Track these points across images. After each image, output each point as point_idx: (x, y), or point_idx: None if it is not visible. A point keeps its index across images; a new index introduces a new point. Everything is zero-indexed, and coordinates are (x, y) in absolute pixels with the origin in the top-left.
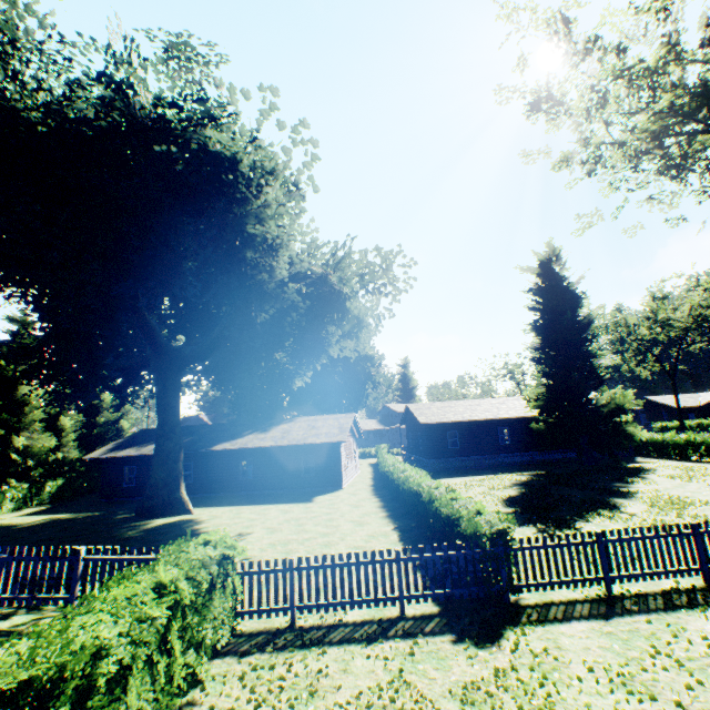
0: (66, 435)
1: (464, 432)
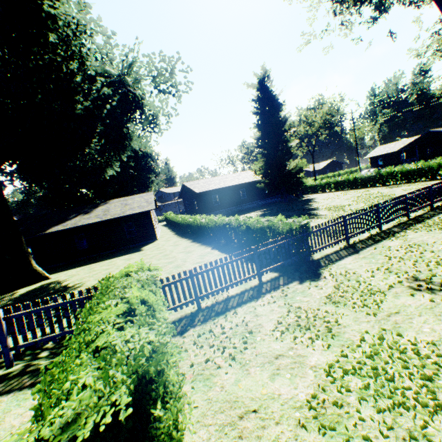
0: None
1: (221, 195)
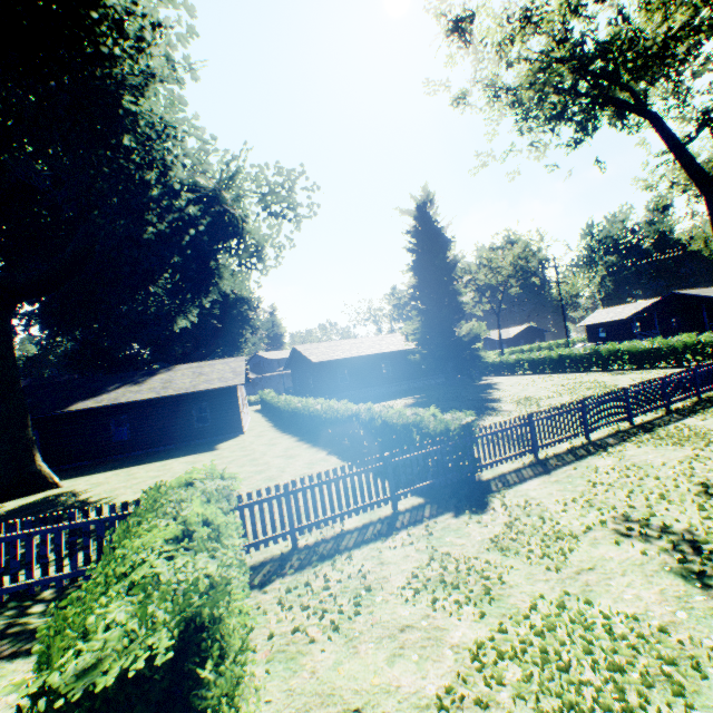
0: None
1: (353, 368)
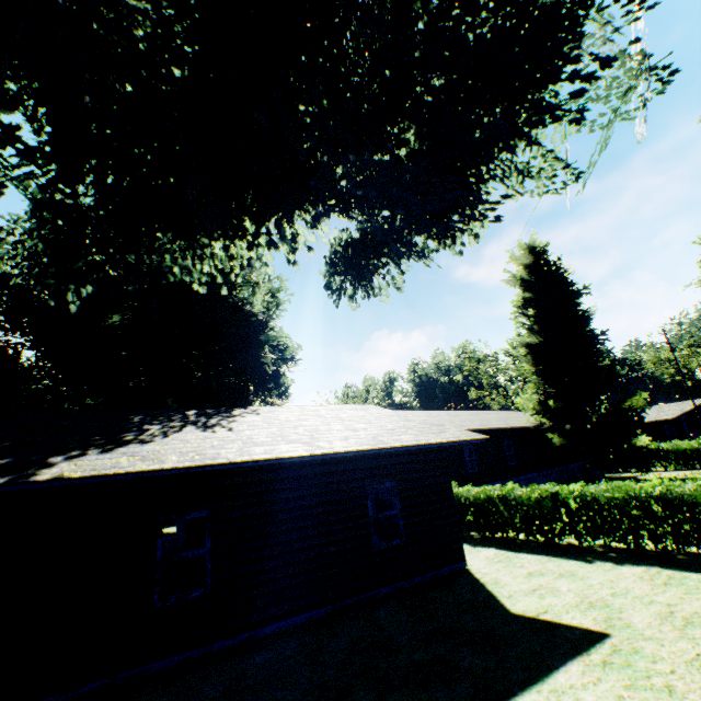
0: None
1: (478, 447)
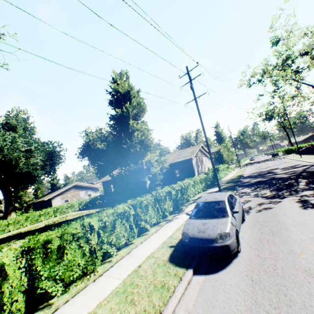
0: (40, 195)
1: (115, 184)
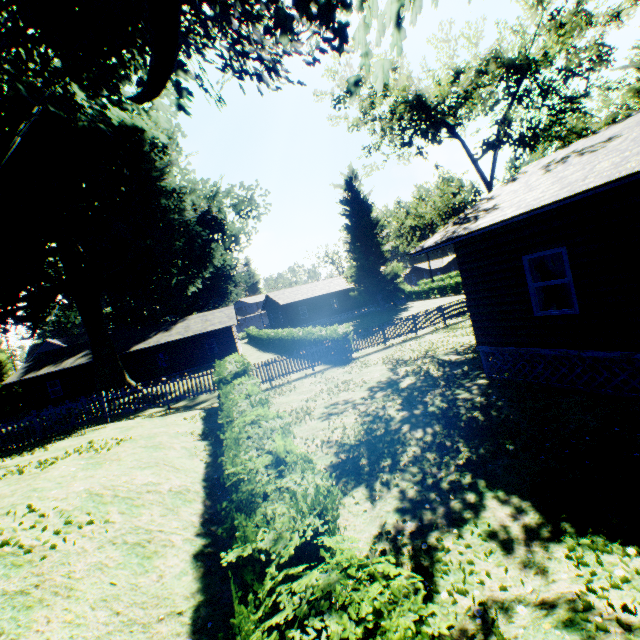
0: None
1: (310, 306)
